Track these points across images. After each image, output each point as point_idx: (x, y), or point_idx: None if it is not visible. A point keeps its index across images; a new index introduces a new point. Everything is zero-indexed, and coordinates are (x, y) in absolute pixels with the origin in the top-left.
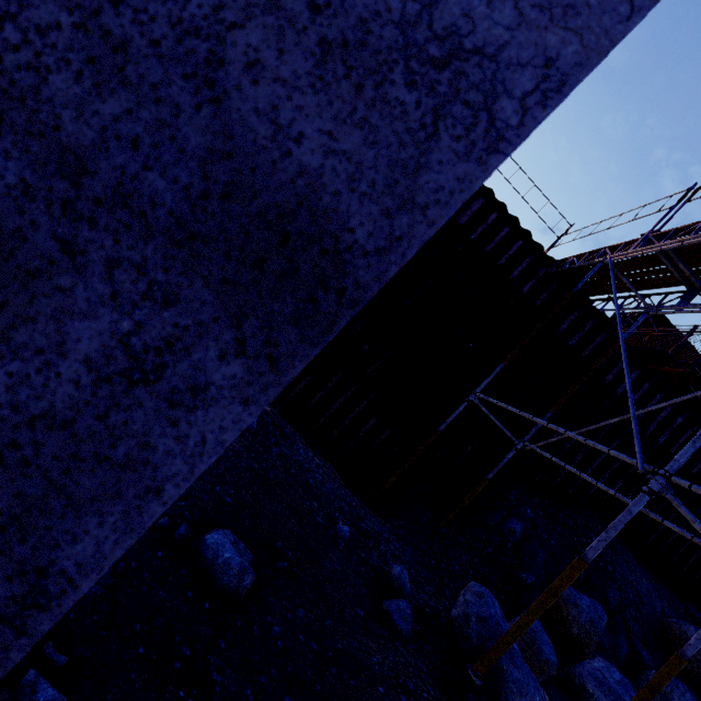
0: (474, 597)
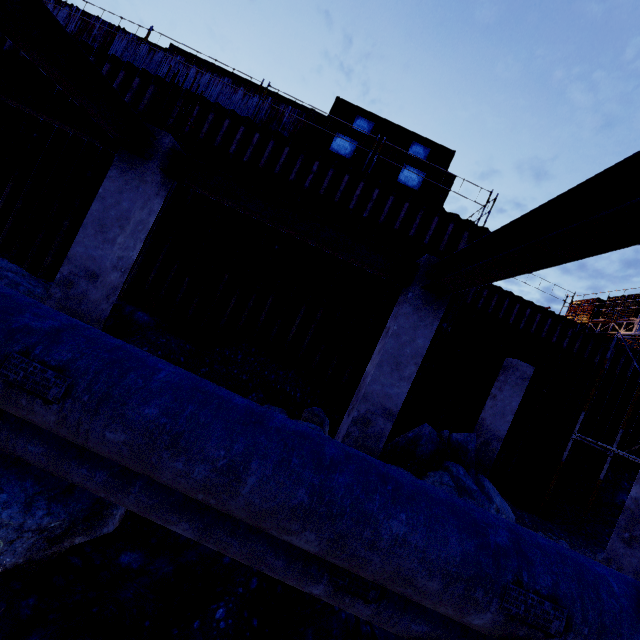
0: None
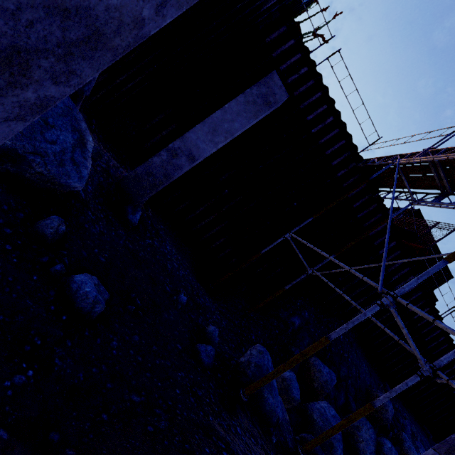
0: (257, 353)
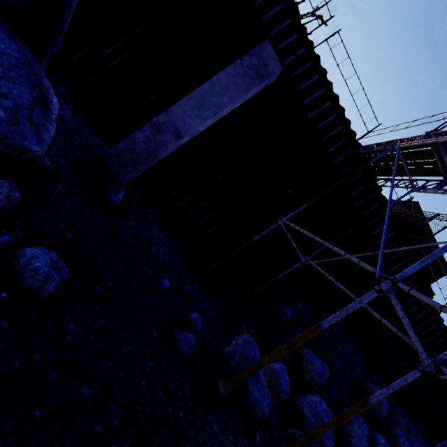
0: (243, 342)
